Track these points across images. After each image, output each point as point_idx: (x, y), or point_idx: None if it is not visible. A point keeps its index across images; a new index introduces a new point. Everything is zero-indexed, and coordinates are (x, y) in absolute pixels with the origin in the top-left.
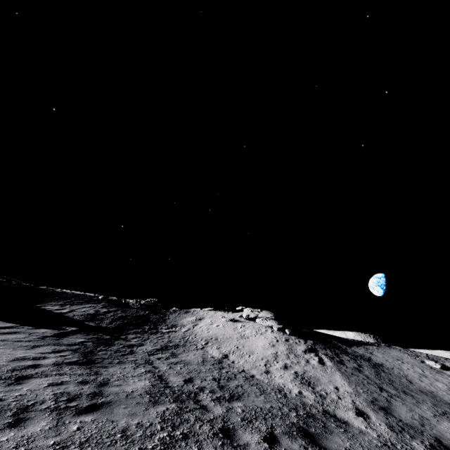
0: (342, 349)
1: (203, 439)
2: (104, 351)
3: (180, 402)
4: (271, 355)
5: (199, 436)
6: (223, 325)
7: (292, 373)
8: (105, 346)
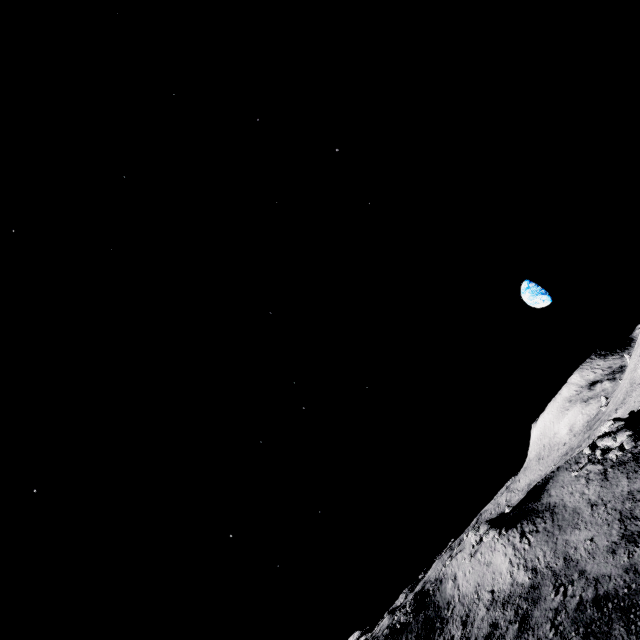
0: (536, 511)
1: (508, 633)
2: None
3: (496, 634)
4: (509, 564)
5: (507, 634)
6: (471, 568)
7: (522, 567)
8: None
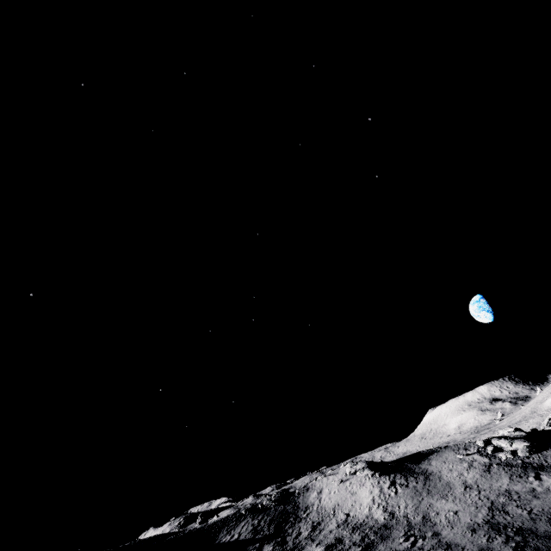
0: (412, 471)
1: None
2: (288, 547)
3: (338, 547)
4: (371, 501)
5: None
6: (338, 490)
7: (382, 508)
8: (285, 544)
